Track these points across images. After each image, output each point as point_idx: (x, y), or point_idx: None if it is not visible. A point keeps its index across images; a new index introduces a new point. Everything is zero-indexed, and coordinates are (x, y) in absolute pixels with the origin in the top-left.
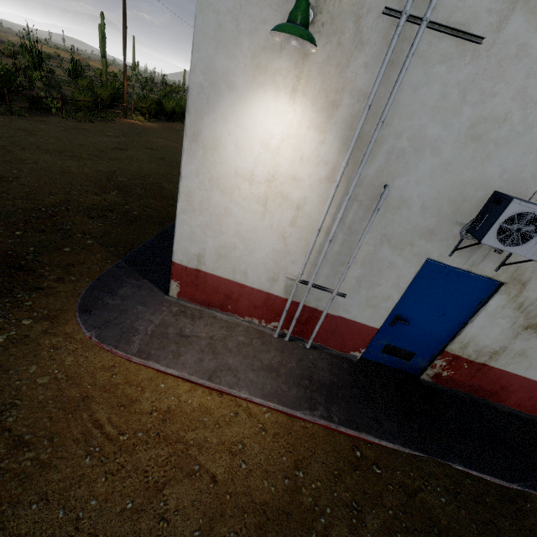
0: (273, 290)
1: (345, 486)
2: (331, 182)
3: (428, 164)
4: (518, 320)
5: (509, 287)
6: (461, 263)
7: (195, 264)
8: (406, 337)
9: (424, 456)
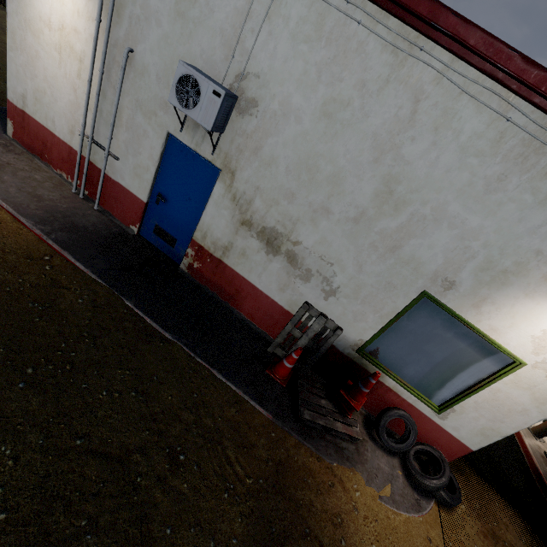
0: (73, 144)
1: (3, 256)
2: (99, 39)
3: (155, 34)
4: (236, 213)
5: (224, 175)
6: (189, 142)
7: (21, 105)
8: (168, 220)
9: (104, 285)
